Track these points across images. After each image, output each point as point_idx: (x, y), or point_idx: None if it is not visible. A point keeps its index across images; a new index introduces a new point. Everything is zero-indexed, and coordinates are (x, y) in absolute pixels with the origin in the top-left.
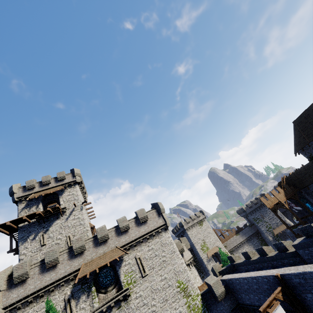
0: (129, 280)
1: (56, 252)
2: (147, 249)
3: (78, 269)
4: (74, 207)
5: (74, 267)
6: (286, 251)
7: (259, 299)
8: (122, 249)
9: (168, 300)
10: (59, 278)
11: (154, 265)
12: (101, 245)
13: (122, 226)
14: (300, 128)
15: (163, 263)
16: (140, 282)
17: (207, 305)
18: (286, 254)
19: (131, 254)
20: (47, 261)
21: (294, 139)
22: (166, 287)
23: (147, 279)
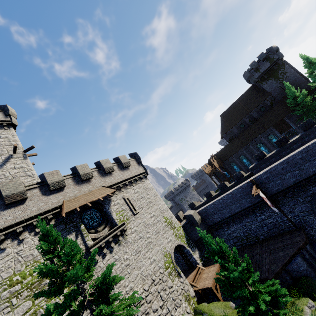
0: (121, 218)
1: (20, 183)
2: (133, 192)
3: (58, 206)
4: (12, 153)
5: (51, 204)
6: (242, 177)
7: (231, 210)
8: (111, 187)
9: (160, 232)
10: (30, 216)
11: (142, 205)
12: (84, 184)
13: (106, 167)
14: (224, 119)
15: (149, 203)
16: (132, 219)
17: (187, 234)
18: (243, 178)
19: (118, 195)
20: (6, 194)
21: (221, 127)
22: (156, 222)
23: (139, 216)
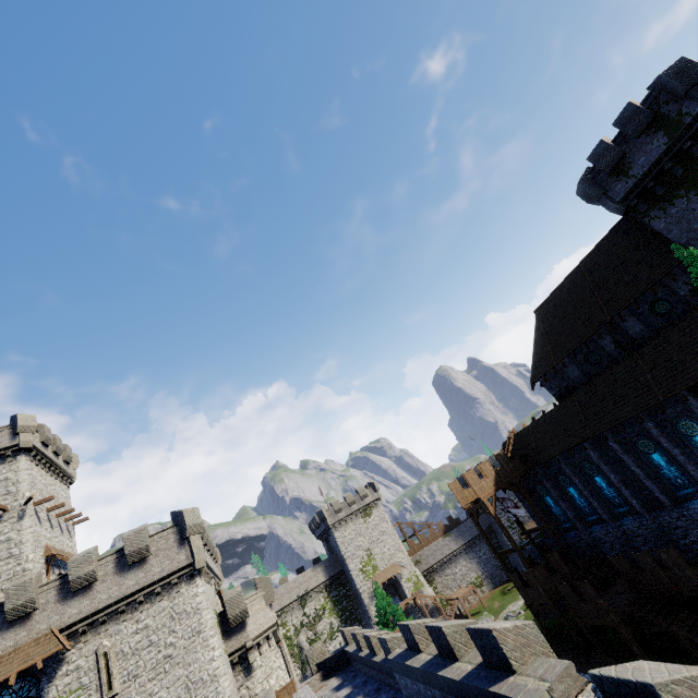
0: None
1: None
2: (134, 629)
3: None
4: (3, 512)
5: None
6: None
7: None
8: (59, 637)
9: None
10: None
11: (141, 670)
12: (14, 627)
13: (75, 577)
14: (544, 328)
15: (163, 662)
16: None
17: None
18: (390, 668)
19: (88, 643)
20: None
21: (534, 352)
22: None
23: None
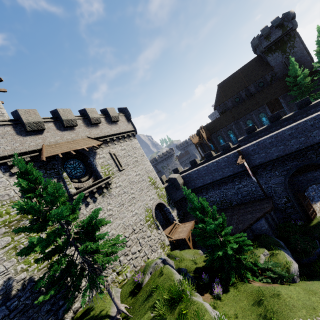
0: (106, 172)
1: None
2: (120, 148)
3: (36, 150)
4: None
5: (28, 146)
6: (229, 148)
7: (213, 177)
8: (97, 139)
9: (144, 190)
10: (3, 155)
11: (129, 163)
12: (67, 131)
13: (92, 116)
14: (221, 90)
15: (136, 162)
16: (118, 175)
17: (169, 195)
18: (230, 149)
19: (104, 149)
20: None
21: (216, 98)
22: (140, 181)
23: (124, 173)
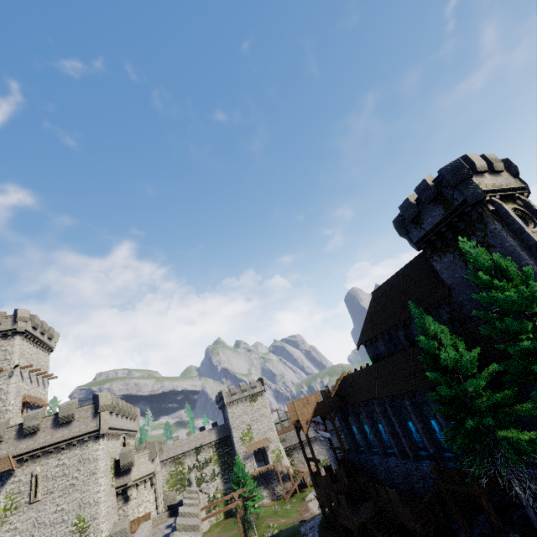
0: (9, 504)
1: None
2: (56, 464)
3: None
4: (1, 371)
5: None
6: None
7: None
8: (11, 461)
9: None
10: None
11: (55, 489)
12: None
13: (27, 426)
14: (373, 307)
15: (69, 487)
16: (23, 509)
17: None
18: None
19: (28, 467)
20: None
21: (364, 322)
22: (57, 523)
23: (36, 506)
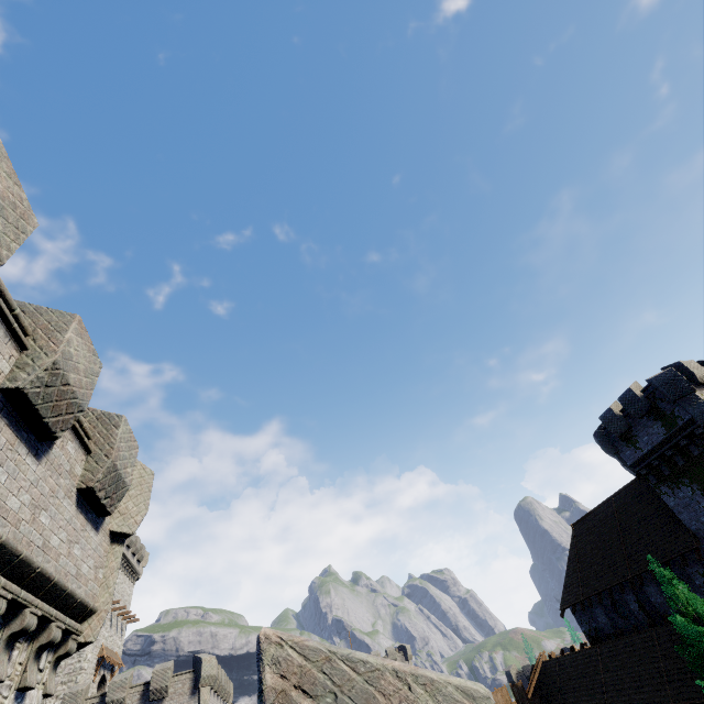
0: None
1: None
2: None
3: None
4: None
5: None
6: None
7: None
8: None
9: None
10: None
11: None
12: None
13: (110, 700)
14: (578, 549)
15: None
16: None
17: None
18: None
19: None
20: None
21: (566, 571)
22: None
23: None
